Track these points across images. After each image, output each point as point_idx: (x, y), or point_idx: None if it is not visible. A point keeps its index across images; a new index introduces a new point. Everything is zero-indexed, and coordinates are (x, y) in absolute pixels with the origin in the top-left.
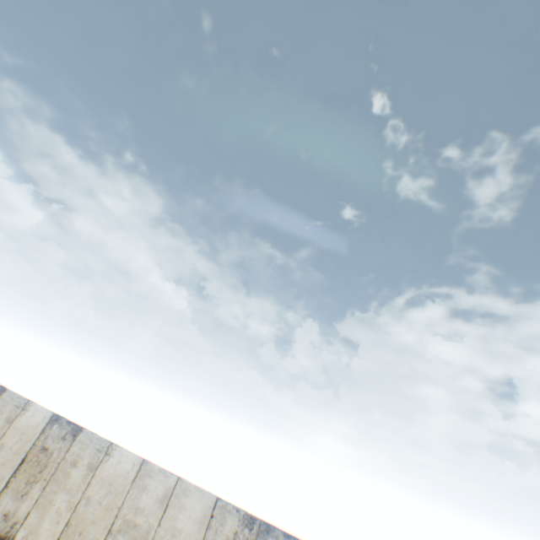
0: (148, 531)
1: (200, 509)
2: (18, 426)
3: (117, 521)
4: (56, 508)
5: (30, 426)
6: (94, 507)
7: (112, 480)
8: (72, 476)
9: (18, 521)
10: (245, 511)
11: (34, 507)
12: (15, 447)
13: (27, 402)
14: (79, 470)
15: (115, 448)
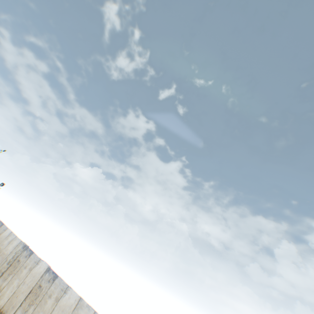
0: (2, 250)
1: (16, 244)
2: None
3: None
4: None
5: None
6: None
7: (2, 237)
8: None
9: None
10: (25, 244)
11: None
12: None
13: None
14: None
15: (8, 229)
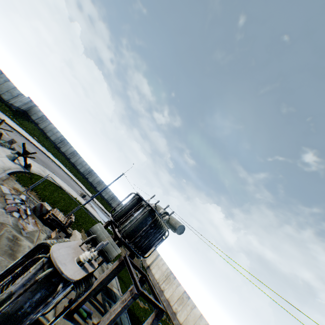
0: None
1: None
2: (178, 288)
3: (195, 323)
4: (184, 312)
5: (180, 290)
6: (191, 317)
7: (195, 313)
8: (187, 307)
9: (178, 310)
10: None
11: (180, 309)
12: (177, 293)
13: (180, 283)
14: (189, 307)
15: (196, 306)
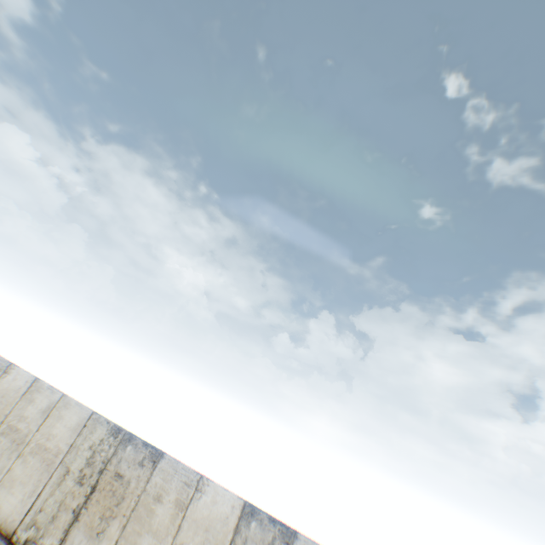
0: (27, 435)
1: (76, 420)
2: None
3: (3, 426)
4: None
5: None
6: None
7: (6, 394)
8: None
9: None
10: (115, 424)
11: None
12: None
13: None
14: None
15: (14, 368)
